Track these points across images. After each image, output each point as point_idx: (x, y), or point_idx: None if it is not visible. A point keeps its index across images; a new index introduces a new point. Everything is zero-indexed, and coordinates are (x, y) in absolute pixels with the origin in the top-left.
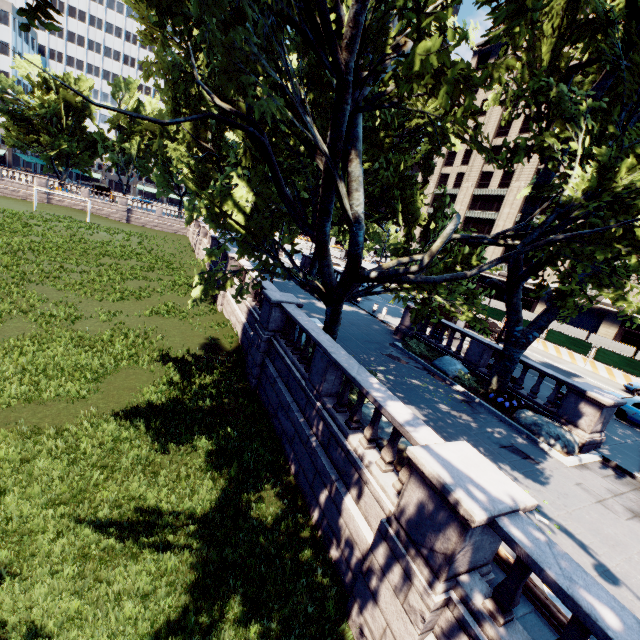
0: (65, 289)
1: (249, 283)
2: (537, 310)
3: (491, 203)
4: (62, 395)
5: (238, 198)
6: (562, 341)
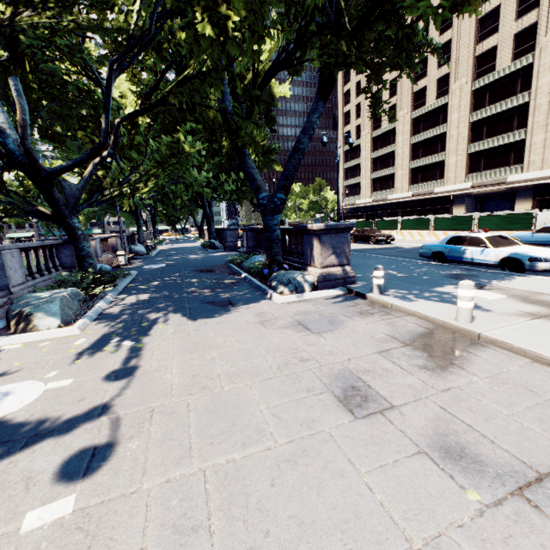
0: None
1: None
2: (454, 214)
3: (388, 138)
4: None
5: None
6: (447, 225)
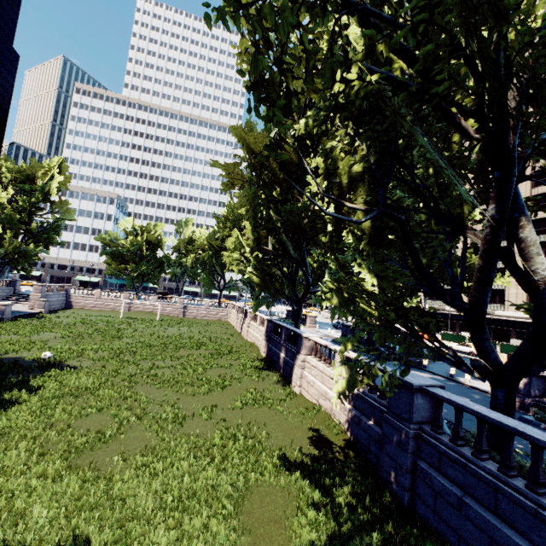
0: (162, 386)
1: (395, 369)
2: None
3: None
4: (208, 541)
5: (363, 283)
6: None
